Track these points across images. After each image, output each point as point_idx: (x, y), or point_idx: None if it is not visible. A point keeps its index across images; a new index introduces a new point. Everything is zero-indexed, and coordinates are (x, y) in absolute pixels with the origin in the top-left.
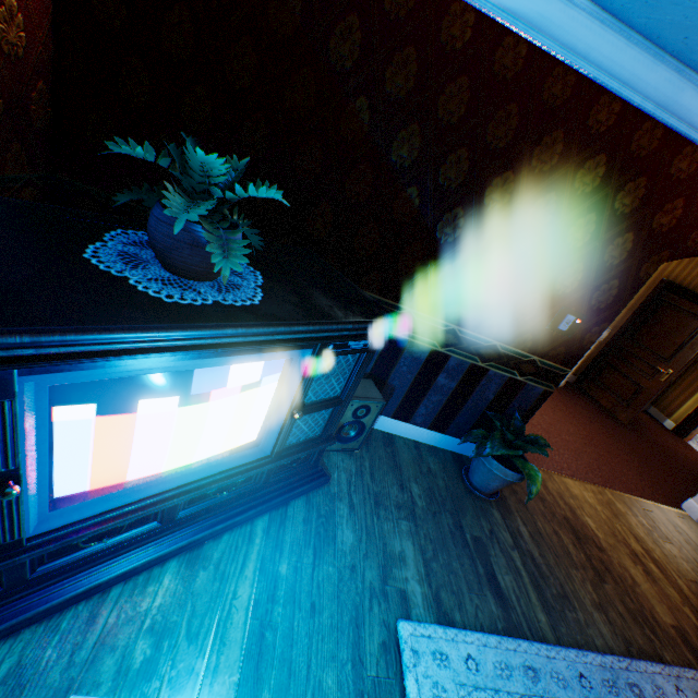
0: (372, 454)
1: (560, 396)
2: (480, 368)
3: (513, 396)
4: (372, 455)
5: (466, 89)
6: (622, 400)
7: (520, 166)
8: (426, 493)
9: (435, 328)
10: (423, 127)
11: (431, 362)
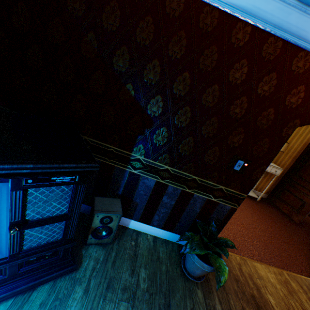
0: (120, 246)
1: (257, 206)
2: (188, 192)
3: (211, 210)
4: (120, 247)
5: (151, 24)
6: (294, 209)
7: (193, 68)
8: (150, 277)
9: (156, 168)
10: (129, 47)
11: (157, 188)
